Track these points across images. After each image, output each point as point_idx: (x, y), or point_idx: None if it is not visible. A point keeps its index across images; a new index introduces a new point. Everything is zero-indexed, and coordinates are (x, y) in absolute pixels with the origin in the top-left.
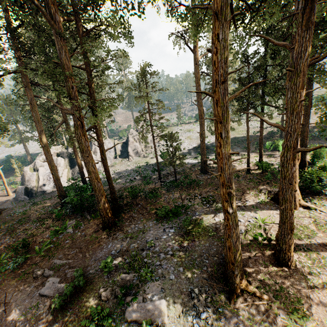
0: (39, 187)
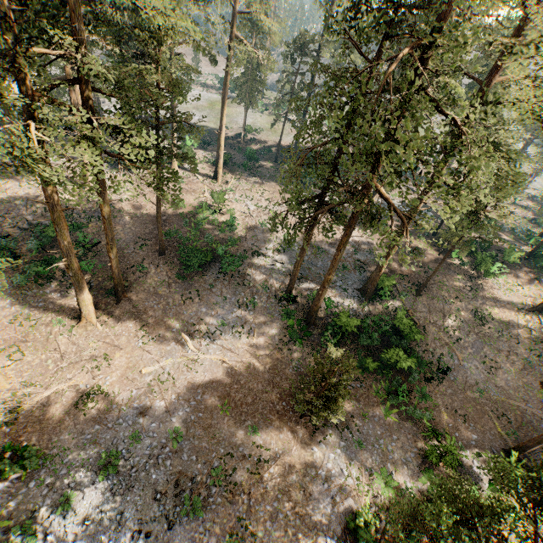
0: None
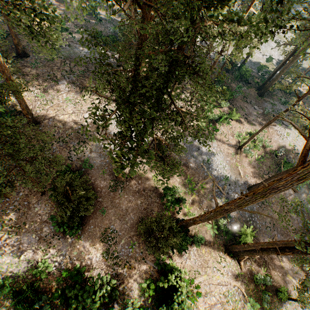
0: None
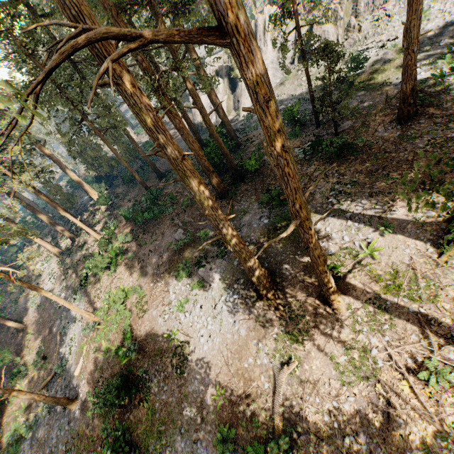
0: (203, 122)
